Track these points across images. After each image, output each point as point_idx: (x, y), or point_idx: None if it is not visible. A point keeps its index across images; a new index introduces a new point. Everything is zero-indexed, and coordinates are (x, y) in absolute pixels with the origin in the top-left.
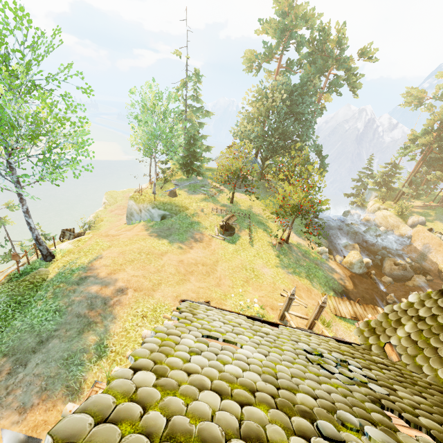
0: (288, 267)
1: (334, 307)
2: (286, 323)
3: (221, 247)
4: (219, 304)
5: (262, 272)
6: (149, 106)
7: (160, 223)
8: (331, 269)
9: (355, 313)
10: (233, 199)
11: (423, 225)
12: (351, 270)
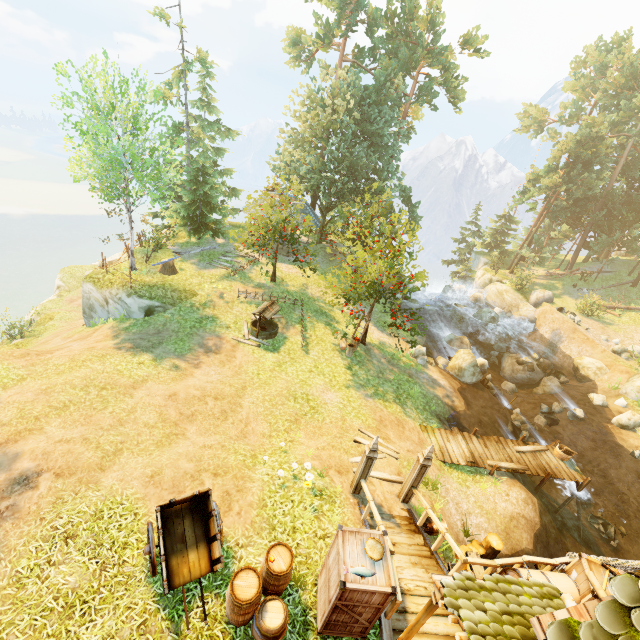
0: (366, 386)
1: (441, 448)
2: (364, 498)
3: (252, 360)
4: (240, 479)
5: (323, 400)
6: (100, 104)
7: (142, 322)
8: (433, 381)
9: (472, 453)
10: (275, 274)
11: (550, 303)
12: (461, 379)
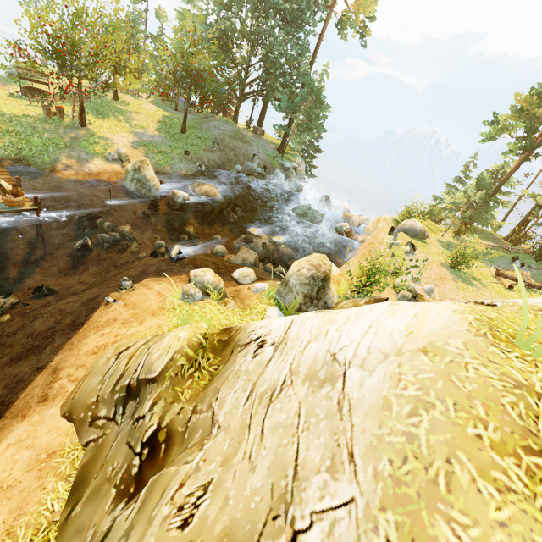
0: (3, 117)
1: None
2: None
3: None
4: None
5: None
6: None
7: None
8: (81, 159)
9: None
10: (117, 93)
11: (408, 236)
12: (123, 181)
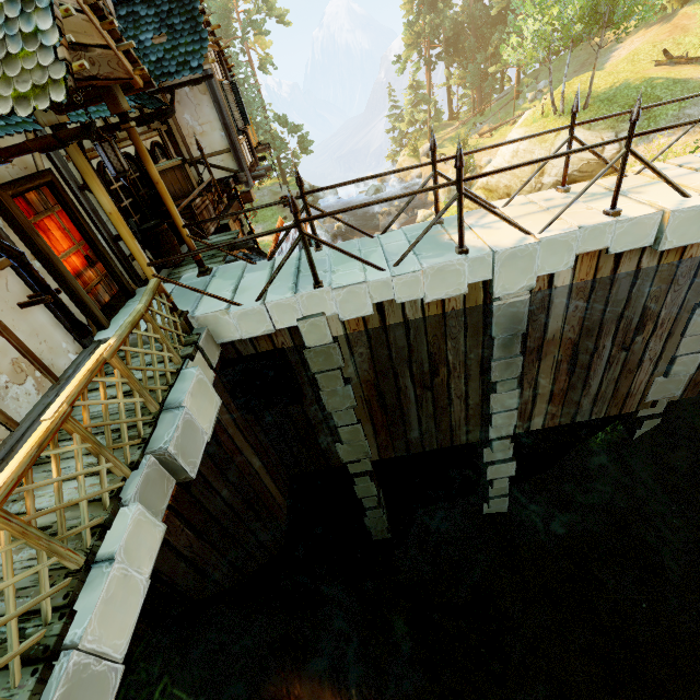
0: None
1: None
2: None
3: None
4: None
5: None
6: None
7: None
8: None
9: None
10: None
11: None
12: None
